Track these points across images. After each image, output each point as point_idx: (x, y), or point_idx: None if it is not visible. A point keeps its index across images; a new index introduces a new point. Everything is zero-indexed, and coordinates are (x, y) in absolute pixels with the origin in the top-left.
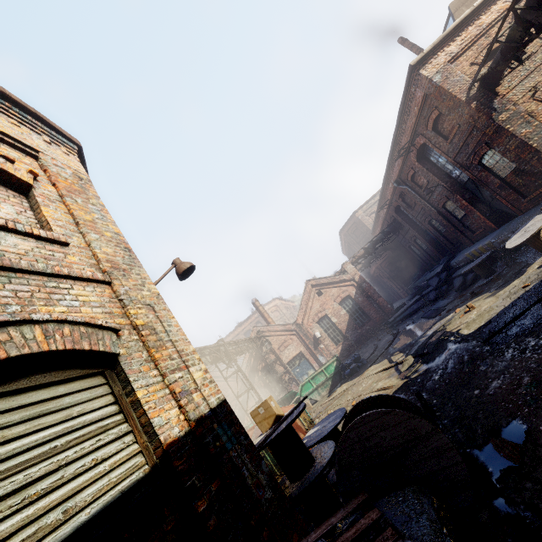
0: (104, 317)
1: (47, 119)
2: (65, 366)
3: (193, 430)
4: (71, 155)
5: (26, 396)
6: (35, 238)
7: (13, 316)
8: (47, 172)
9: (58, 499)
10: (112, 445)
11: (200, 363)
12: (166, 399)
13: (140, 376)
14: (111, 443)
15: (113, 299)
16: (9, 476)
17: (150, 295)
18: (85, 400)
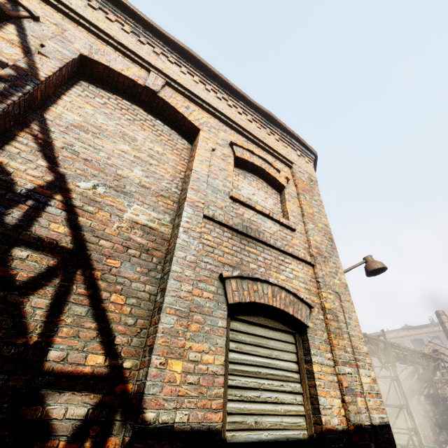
0: (304, 291)
1: (302, 140)
2: (276, 318)
3: (349, 432)
4: (309, 163)
5: (254, 328)
6: (279, 223)
7: (261, 276)
8: (293, 177)
9: (254, 410)
10: (288, 395)
11: (370, 369)
12: (333, 385)
13: (318, 352)
14: (288, 393)
15: (312, 279)
16: (238, 375)
17: (339, 284)
18: (280, 348)
